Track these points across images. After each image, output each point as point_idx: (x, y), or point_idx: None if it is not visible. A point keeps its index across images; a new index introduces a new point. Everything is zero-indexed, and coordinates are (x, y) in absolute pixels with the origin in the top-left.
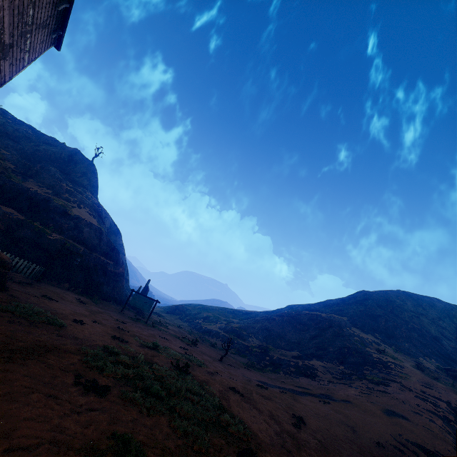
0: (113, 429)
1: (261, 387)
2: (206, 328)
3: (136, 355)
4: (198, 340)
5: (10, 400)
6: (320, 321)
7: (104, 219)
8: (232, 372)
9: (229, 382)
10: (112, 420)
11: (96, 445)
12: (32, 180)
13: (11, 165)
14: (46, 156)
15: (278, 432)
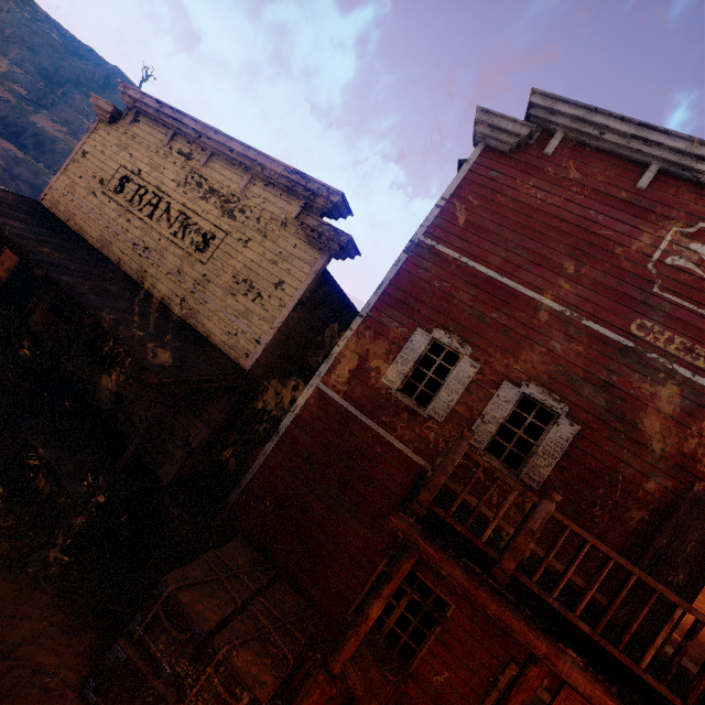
0: None
1: None
2: None
3: None
4: None
5: None
6: None
7: None
8: None
9: None
10: None
11: None
12: (46, 112)
13: (22, 90)
14: (73, 77)
15: None
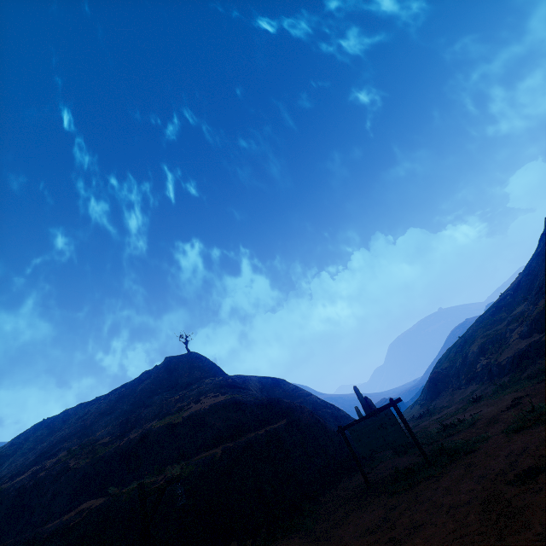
0: None
1: None
2: (509, 358)
3: None
4: None
5: None
6: None
7: (244, 385)
8: None
9: None
10: None
11: None
12: (134, 430)
13: (104, 440)
14: (146, 393)
15: None
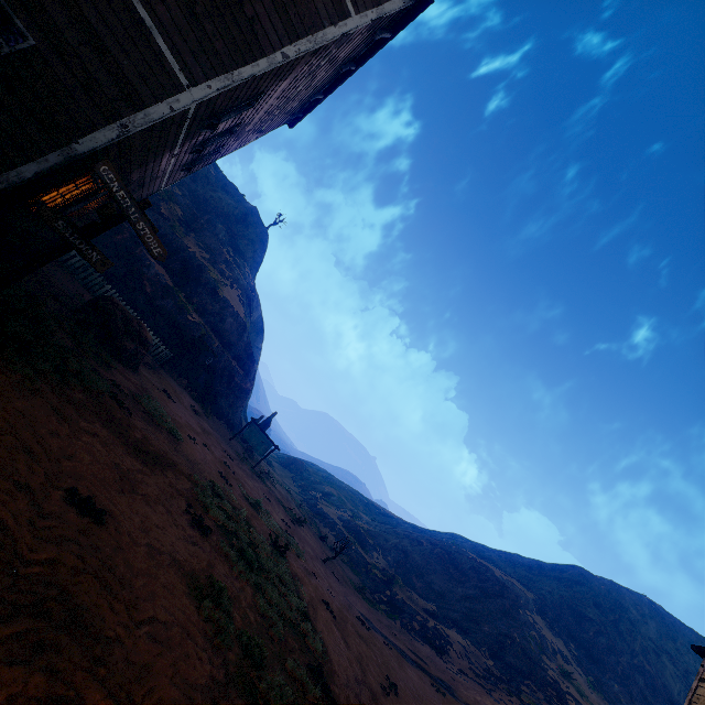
0: (210, 572)
1: (362, 623)
2: (322, 509)
3: (237, 507)
4: (306, 521)
5: (146, 503)
6: (488, 579)
7: (253, 310)
8: (333, 584)
9: (325, 593)
10: (210, 563)
11: (198, 577)
12: (194, 235)
13: (179, 210)
14: (218, 208)
15: (358, 679)
